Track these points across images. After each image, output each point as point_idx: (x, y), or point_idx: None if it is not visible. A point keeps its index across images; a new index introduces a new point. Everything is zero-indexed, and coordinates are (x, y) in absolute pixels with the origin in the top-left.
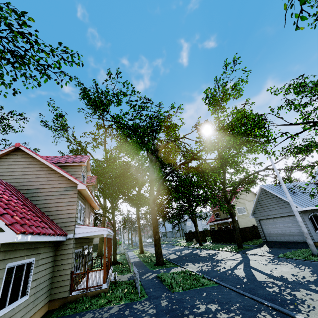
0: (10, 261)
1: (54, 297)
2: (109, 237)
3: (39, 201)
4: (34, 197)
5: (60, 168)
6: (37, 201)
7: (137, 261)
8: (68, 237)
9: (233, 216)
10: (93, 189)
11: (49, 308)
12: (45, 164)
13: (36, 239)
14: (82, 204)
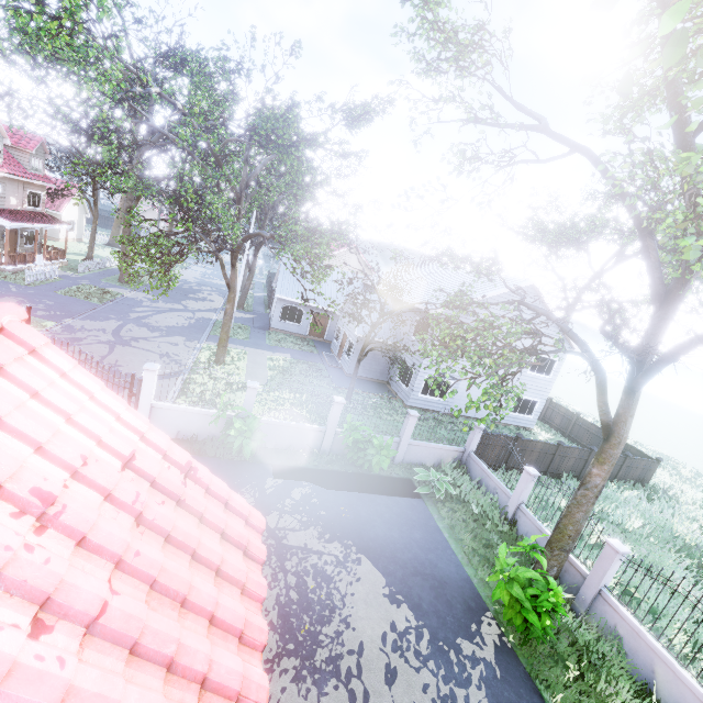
0: None
1: None
2: (38, 230)
3: None
4: None
5: None
6: None
7: None
8: None
9: (250, 273)
10: (36, 158)
11: None
12: None
13: None
14: None
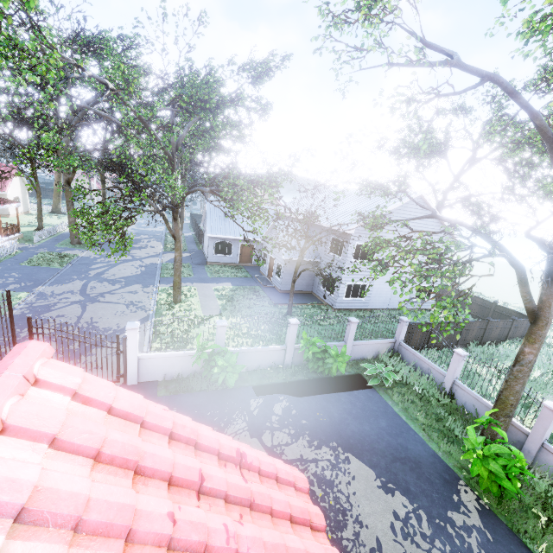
0: None
1: None
2: None
3: None
4: None
5: None
6: None
7: None
8: None
9: (181, 219)
10: None
11: None
12: None
13: None
14: None
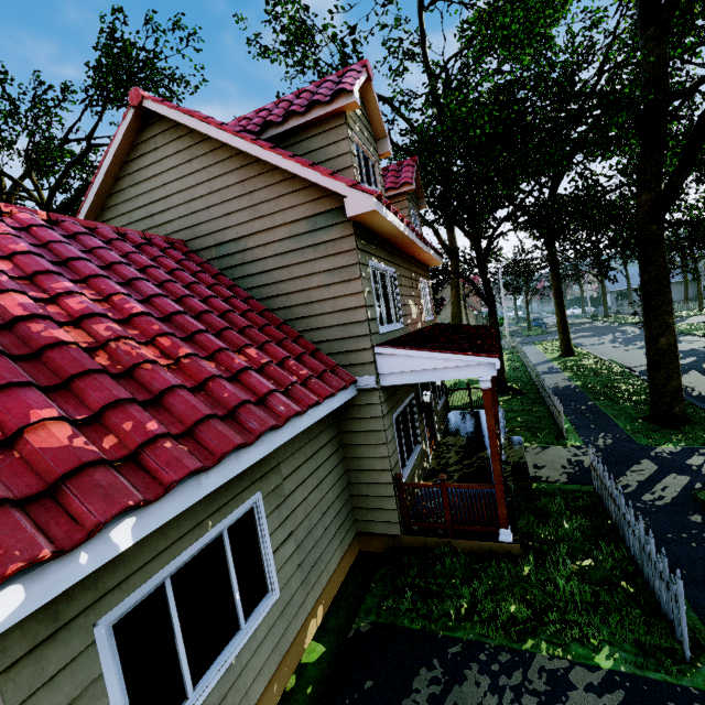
0: (116, 595)
1: (367, 528)
2: None
3: (253, 279)
4: (239, 268)
5: (271, 147)
6: (248, 279)
7: (565, 386)
8: (360, 385)
9: None
10: (412, 207)
11: (361, 548)
12: (226, 144)
13: (188, 500)
14: (385, 267)
